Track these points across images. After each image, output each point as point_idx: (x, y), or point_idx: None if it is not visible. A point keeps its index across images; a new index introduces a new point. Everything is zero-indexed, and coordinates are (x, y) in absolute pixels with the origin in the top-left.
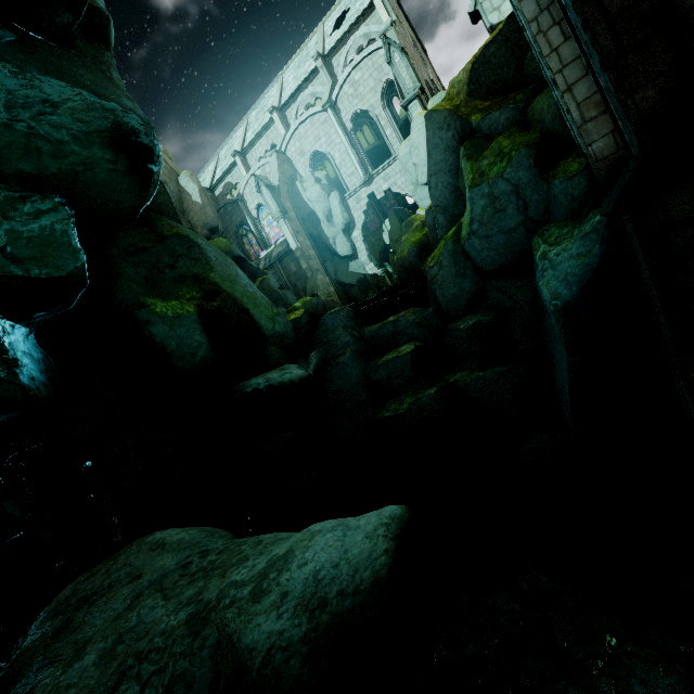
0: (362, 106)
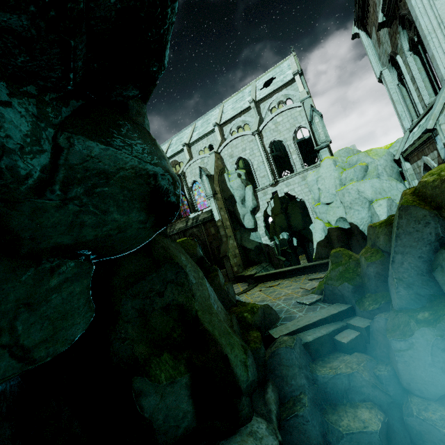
0: (279, 138)
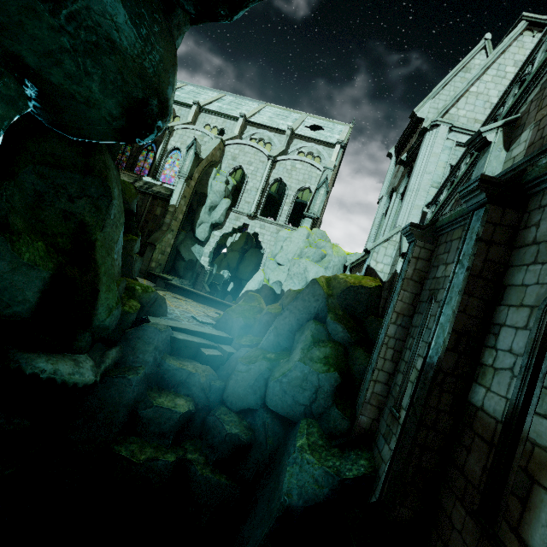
0: (287, 181)
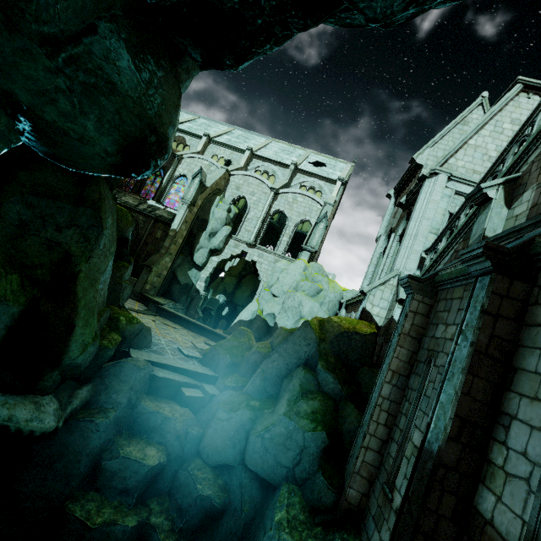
0: (287, 213)
